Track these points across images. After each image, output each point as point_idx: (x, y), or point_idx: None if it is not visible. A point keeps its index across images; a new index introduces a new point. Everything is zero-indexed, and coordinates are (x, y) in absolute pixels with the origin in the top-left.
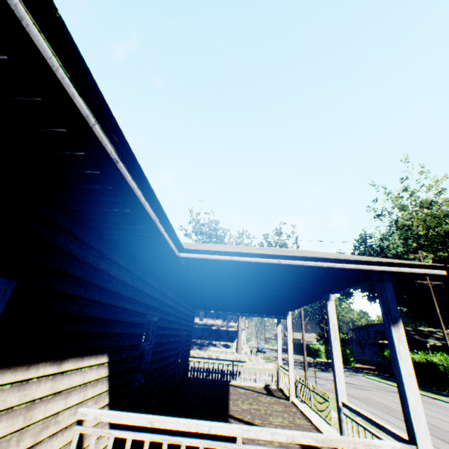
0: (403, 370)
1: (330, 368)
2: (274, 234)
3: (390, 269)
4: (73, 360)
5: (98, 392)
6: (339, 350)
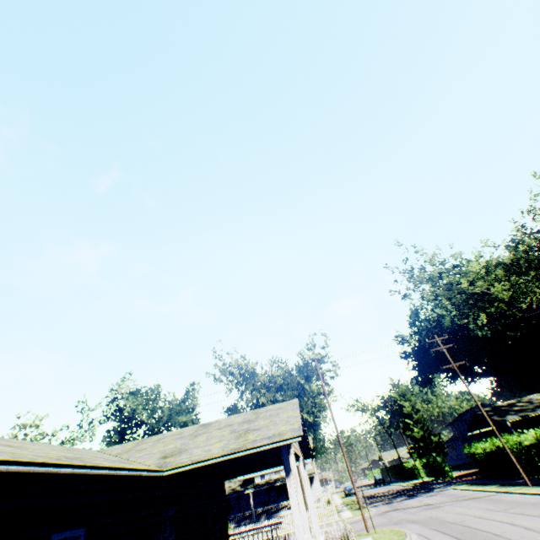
0: (292, 503)
1: (420, 490)
2: (309, 349)
3: (273, 445)
4: None
5: None
6: (301, 493)
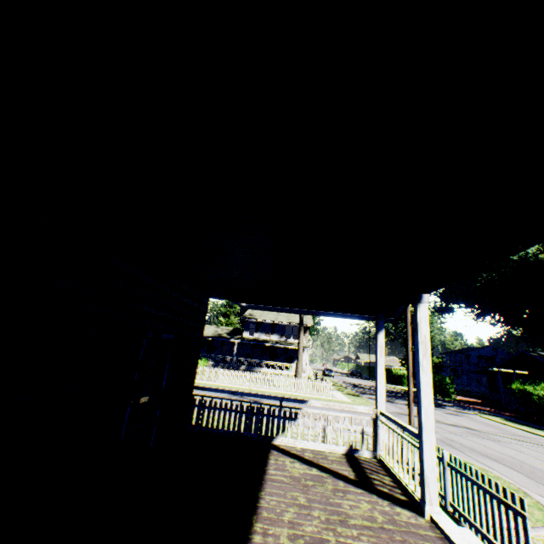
0: None
1: None
2: None
3: None
4: None
5: None
6: None
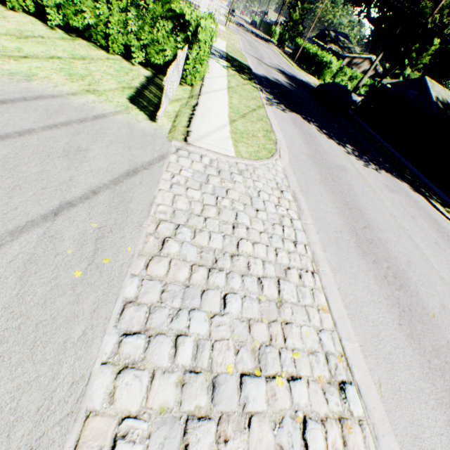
0: None
1: (263, 40)
2: None
3: None
4: None
5: None
6: None
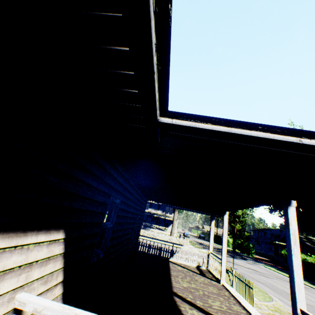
0: None
1: (237, 256)
2: None
3: None
4: (6, 235)
5: (49, 271)
6: (299, 256)
